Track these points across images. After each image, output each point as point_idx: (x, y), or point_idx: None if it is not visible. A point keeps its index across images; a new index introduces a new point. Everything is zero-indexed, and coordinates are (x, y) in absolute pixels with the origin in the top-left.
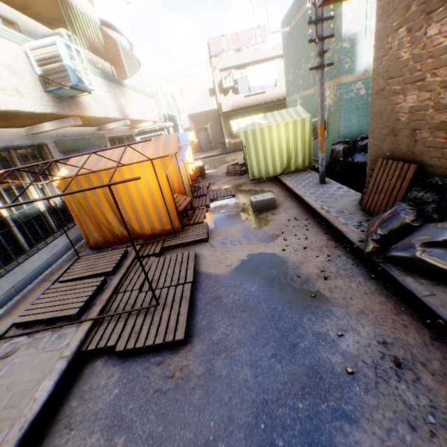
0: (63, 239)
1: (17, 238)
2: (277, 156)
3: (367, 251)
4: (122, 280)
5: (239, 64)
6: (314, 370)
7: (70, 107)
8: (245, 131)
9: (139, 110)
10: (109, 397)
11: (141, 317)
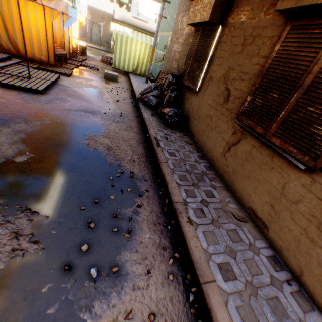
0: None
1: None
2: (132, 60)
3: (137, 98)
4: (7, 67)
5: None
6: (93, 110)
7: None
8: (117, 33)
9: None
10: None
11: (19, 80)
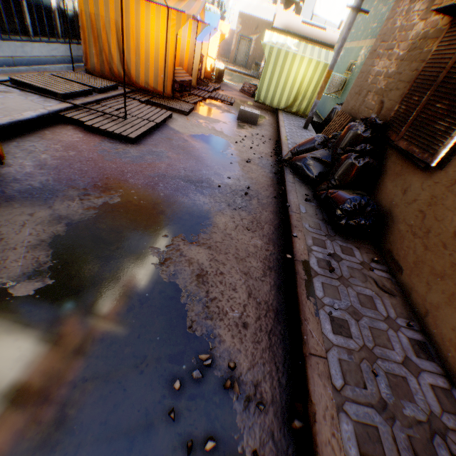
0: (64, 49)
1: (26, 16)
2: (288, 90)
3: (284, 158)
4: (105, 100)
5: None
6: (201, 179)
7: None
8: (272, 47)
9: None
10: (72, 139)
11: (110, 120)
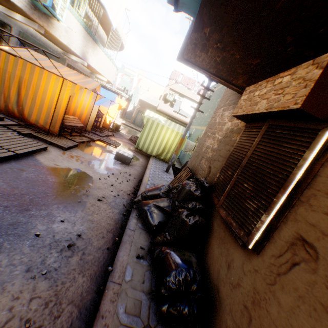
0: None
1: None
2: (158, 144)
3: (135, 200)
4: None
5: (182, 93)
6: (19, 224)
7: (41, 18)
8: (149, 118)
9: (100, 65)
10: None
11: None
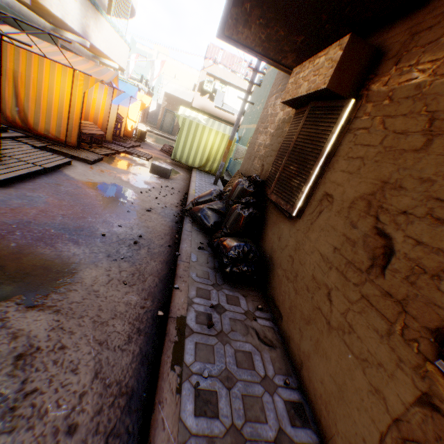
0: None
1: None
2: (200, 152)
3: (186, 208)
4: None
5: (224, 79)
6: (82, 227)
7: None
8: (185, 118)
9: (107, 45)
10: None
11: None
